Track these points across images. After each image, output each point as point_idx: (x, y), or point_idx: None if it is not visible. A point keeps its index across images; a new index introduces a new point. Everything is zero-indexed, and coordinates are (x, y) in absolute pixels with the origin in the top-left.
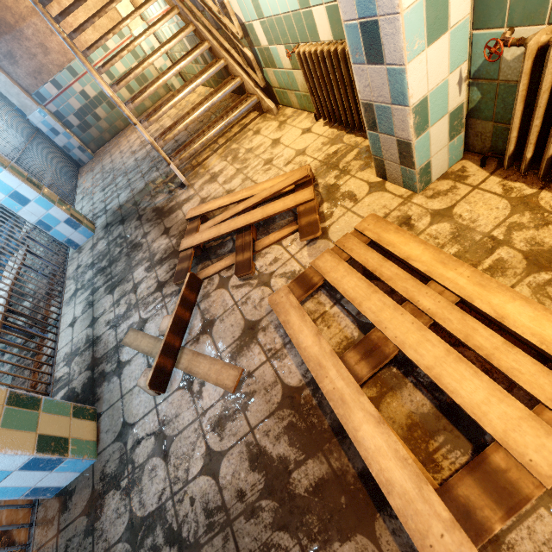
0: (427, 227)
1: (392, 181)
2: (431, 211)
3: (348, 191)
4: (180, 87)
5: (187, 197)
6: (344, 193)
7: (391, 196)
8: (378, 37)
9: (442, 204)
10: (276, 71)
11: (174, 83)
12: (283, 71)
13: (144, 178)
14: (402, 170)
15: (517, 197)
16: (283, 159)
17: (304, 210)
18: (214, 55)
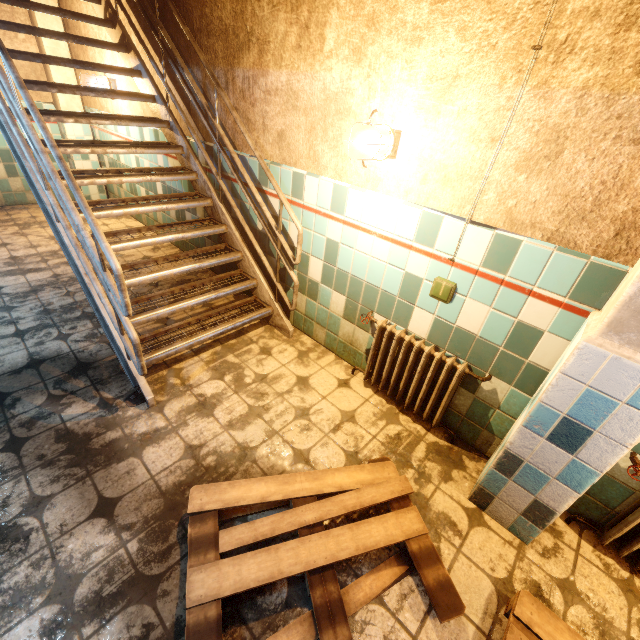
0: (565, 608)
1: (493, 516)
2: (556, 580)
3: (443, 512)
4: (171, 255)
5: (152, 431)
6: (440, 515)
7: (499, 539)
8: (582, 438)
9: (560, 571)
10: (313, 302)
11: (94, 196)
12: (325, 309)
13: (25, 343)
14: (519, 518)
15: (620, 579)
16: (326, 419)
17: (422, 552)
18: (223, 238)
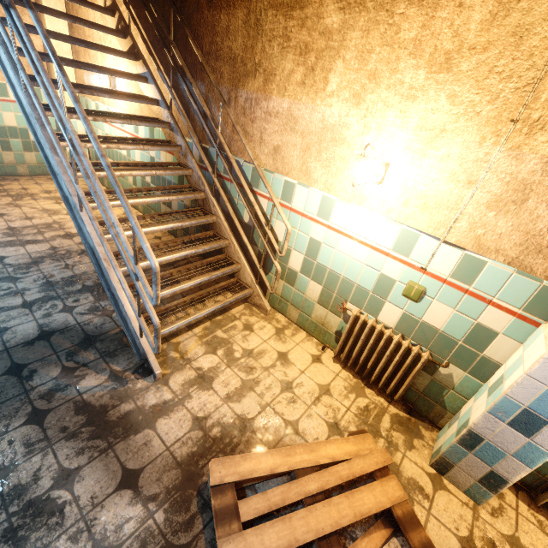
0: None
1: (451, 480)
2: (505, 537)
3: (412, 478)
4: (170, 241)
5: (161, 404)
6: (410, 481)
7: (458, 501)
8: (538, 426)
9: (507, 528)
10: (289, 287)
11: None
12: (301, 294)
13: (34, 315)
14: (475, 484)
15: None
16: (307, 392)
17: (405, 517)
18: (211, 226)
